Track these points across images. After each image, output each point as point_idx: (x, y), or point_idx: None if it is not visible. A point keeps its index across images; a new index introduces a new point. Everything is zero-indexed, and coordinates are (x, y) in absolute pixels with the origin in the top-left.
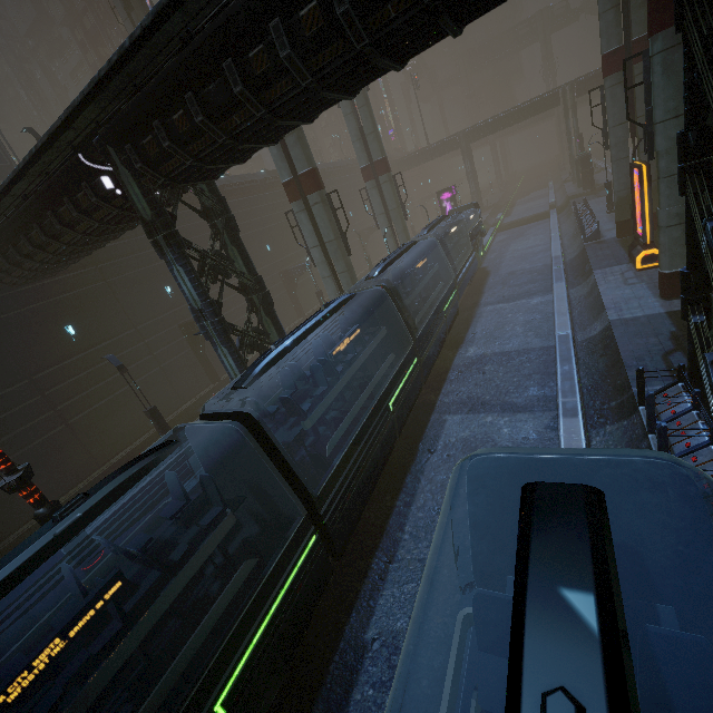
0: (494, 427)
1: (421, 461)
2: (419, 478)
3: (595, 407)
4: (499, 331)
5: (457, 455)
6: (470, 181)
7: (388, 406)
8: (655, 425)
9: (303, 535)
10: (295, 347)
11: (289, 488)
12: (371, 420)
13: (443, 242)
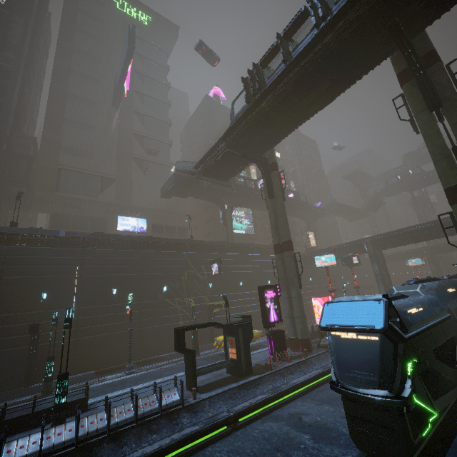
0: None
1: None
2: None
3: None
4: None
5: None
6: None
7: None
8: None
9: None
10: None
11: None
12: None
13: None
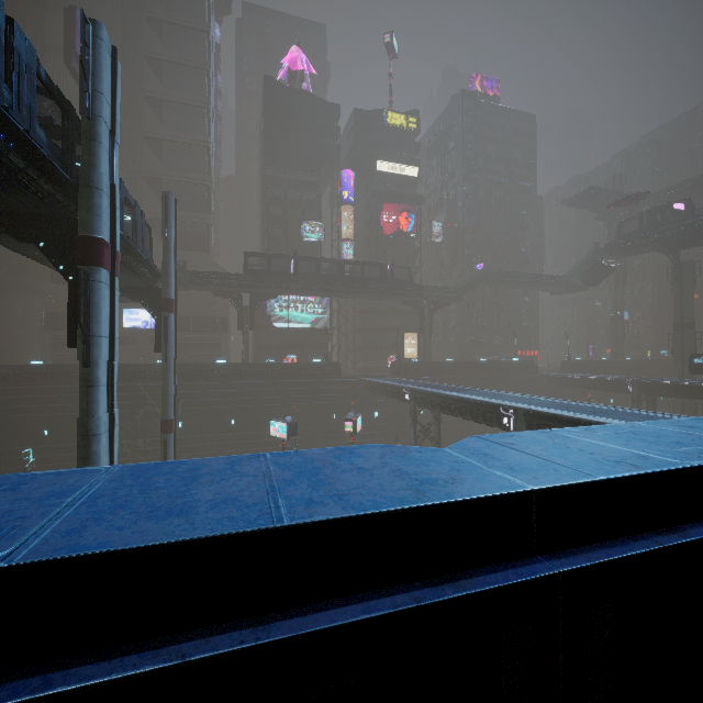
0: None
1: None
2: None
3: None
4: None
5: None
6: None
7: None
8: None
9: None
10: None
11: None
12: None
13: None
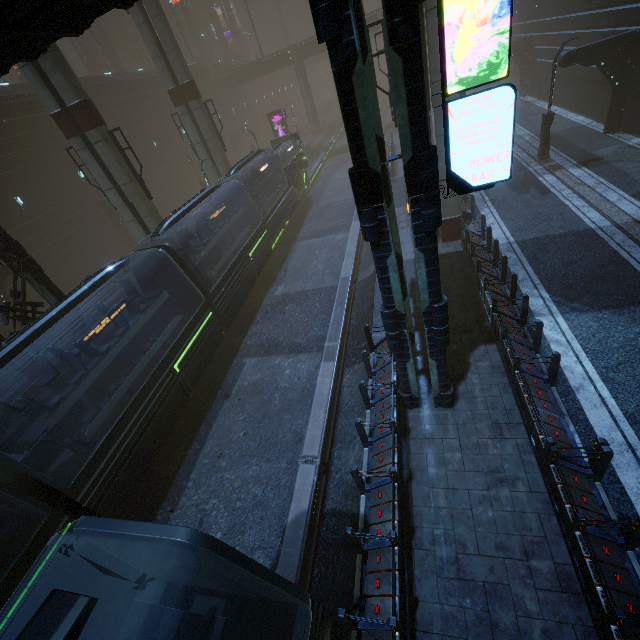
0: (280, 369)
1: (217, 408)
2: (212, 425)
3: (353, 346)
4: (305, 268)
5: (246, 398)
6: (306, 100)
7: (173, 368)
8: (372, 372)
9: (52, 529)
10: (38, 337)
11: (23, 495)
12: (148, 390)
13: (253, 181)
